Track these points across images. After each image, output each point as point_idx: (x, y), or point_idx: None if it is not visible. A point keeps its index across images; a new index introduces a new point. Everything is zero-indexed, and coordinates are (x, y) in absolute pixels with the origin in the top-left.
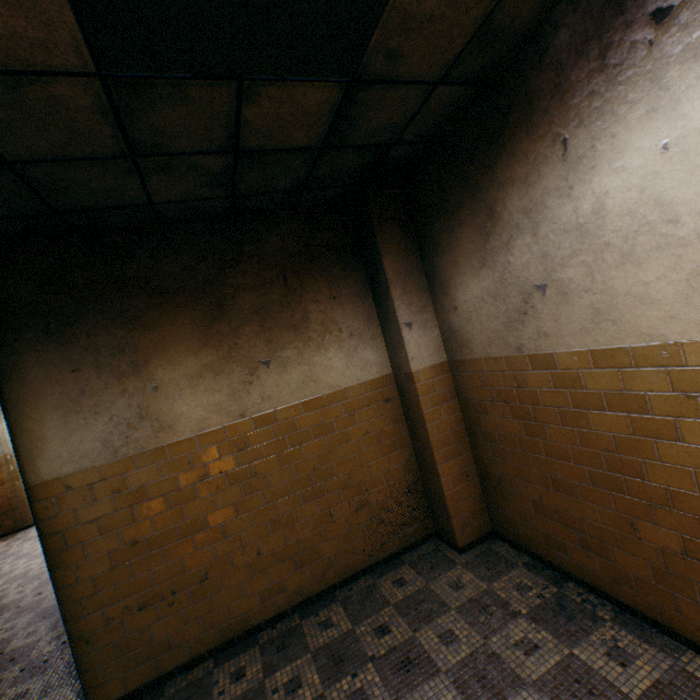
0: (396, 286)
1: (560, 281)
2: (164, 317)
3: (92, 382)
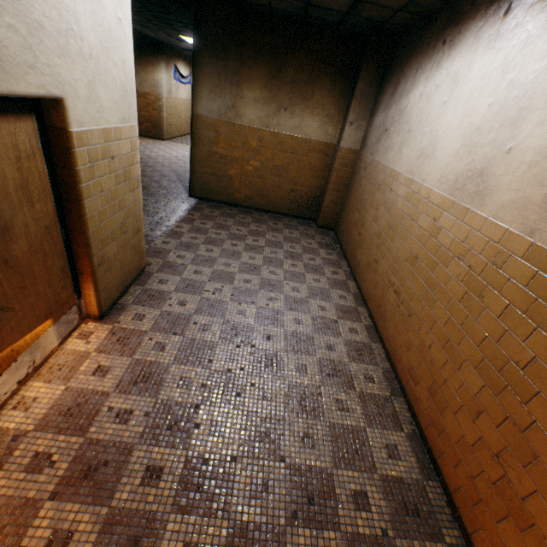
0: (356, 100)
1: (389, 131)
2: (255, 66)
3: (222, 83)
